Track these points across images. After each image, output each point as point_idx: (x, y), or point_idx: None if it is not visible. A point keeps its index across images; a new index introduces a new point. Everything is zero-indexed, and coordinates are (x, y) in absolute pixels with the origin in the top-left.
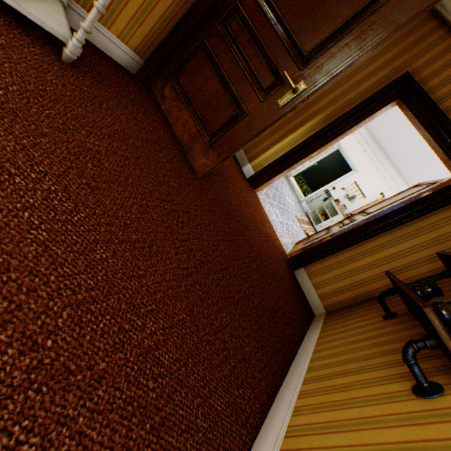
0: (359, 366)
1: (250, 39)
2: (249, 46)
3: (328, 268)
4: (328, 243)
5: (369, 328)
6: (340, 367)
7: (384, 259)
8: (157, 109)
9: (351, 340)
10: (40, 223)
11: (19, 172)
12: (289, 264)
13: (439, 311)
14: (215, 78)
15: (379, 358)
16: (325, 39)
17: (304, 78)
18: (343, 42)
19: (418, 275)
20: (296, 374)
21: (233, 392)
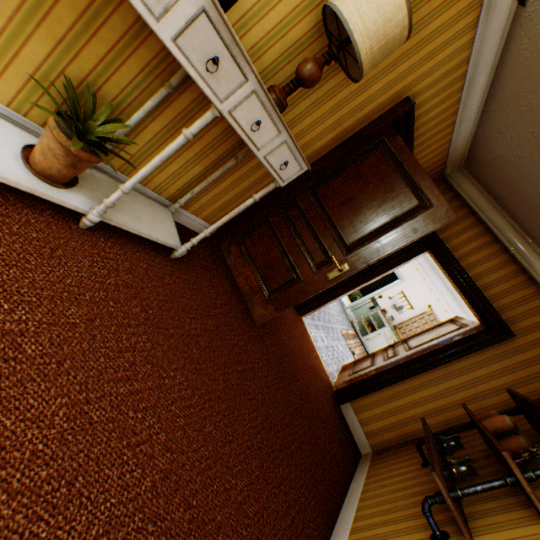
0: (396, 516)
1: (305, 224)
2: (304, 229)
3: (373, 403)
4: (372, 378)
5: (409, 475)
6: (381, 516)
7: (424, 399)
8: (224, 264)
9: (392, 488)
10: (180, 411)
11: (166, 374)
12: (335, 397)
13: (451, 469)
14: (276, 247)
15: (412, 508)
16: (362, 237)
17: (348, 261)
18: (376, 242)
19: (455, 417)
20: (344, 523)
21: (294, 539)
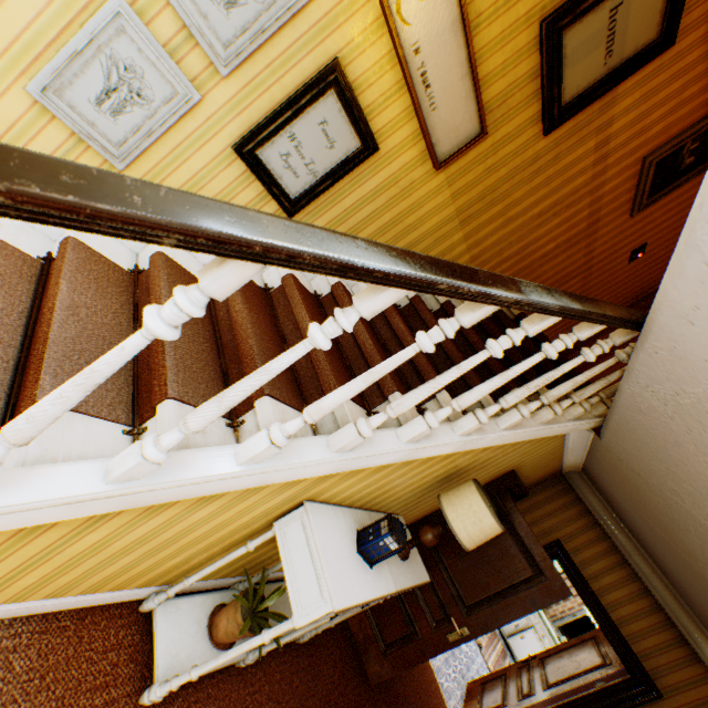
0: None
1: None
2: None
3: None
4: None
5: None
6: None
7: None
8: None
9: None
10: None
11: None
12: None
13: None
14: None
15: None
16: (480, 597)
17: (467, 623)
18: (494, 606)
19: None
20: None
21: None
